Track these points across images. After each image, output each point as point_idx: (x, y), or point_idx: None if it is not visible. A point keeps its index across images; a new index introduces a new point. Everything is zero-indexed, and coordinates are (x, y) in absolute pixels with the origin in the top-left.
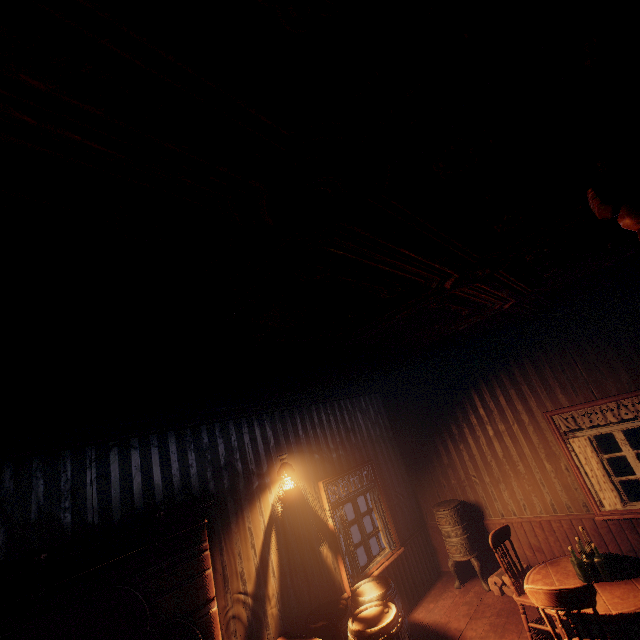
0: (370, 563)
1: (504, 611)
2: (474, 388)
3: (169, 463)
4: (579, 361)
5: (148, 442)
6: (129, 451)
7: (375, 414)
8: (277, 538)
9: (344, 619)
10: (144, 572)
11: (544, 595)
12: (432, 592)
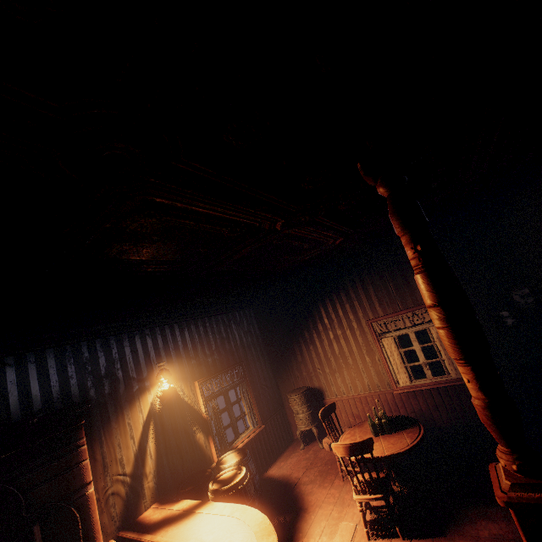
0: (236, 439)
1: (330, 461)
2: (322, 303)
3: (48, 376)
4: (392, 283)
5: (24, 359)
6: (3, 369)
7: (248, 325)
8: (155, 429)
9: (207, 483)
10: (19, 470)
11: (342, 448)
12: (284, 454)
